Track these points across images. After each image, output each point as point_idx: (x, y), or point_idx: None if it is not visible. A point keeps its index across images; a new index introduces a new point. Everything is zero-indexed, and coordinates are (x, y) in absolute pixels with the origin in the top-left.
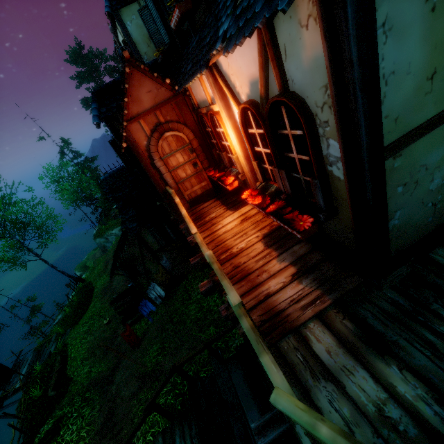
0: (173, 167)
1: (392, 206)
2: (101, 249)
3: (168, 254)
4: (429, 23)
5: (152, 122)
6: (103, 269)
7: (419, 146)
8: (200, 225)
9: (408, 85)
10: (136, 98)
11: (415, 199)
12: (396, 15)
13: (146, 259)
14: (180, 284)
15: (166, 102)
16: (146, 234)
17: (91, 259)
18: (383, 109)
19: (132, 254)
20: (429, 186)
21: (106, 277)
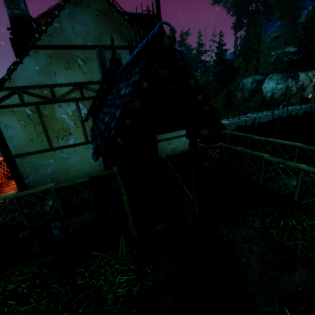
0: None
1: (26, 173)
2: None
3: None
4: (25, 128)
5: None
6: None
7: (34, 157)
8: None
9: (21, 140)
10: None
11: (39, 174)
12: (10, 125)
13: None
14: None
15: None
16: None
17: None
18: (11, 144)
19: None
20: (45, 171)
21: None
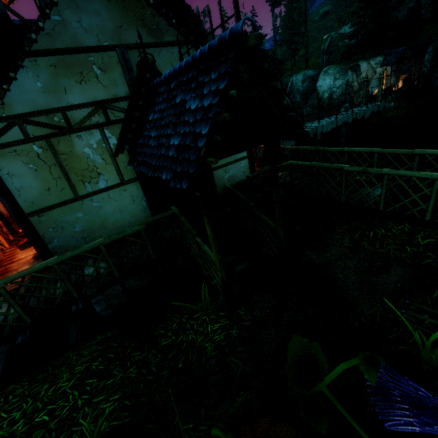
0: None
1: (49, 236)
2: None
3: None
4: (36, 174)
5: None
6: None
7: (55, 213)
8: (14, 243)
9: (34, 192)
10: None
11: (66, 234)
12: (14, 171)
13: None
14: None
15: None
16: None
17: None
18: (22, 199)
19: None
20: (74, 229)
21: None
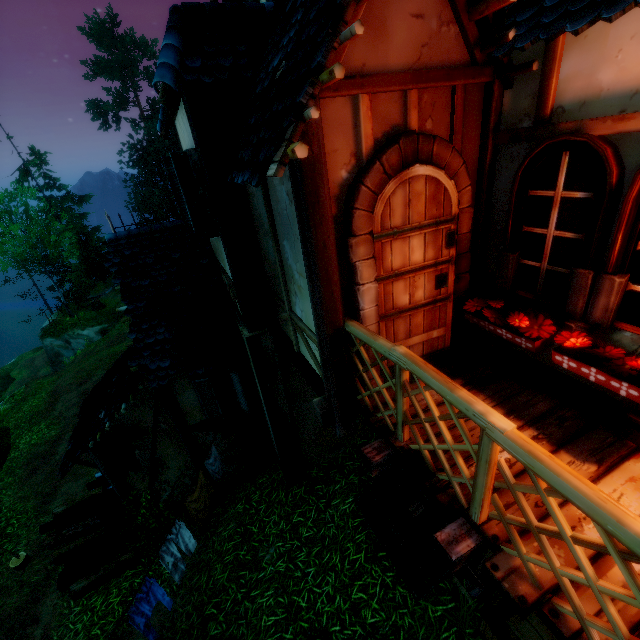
0: (390, 271)
1: None
2: (50, 358)
3: (217, 435)
4: None
5: (387, 118)
6: (44, 408)
7: None
8: None
9: None
10: (375, 16)
11: None
12: None
13: (161, 437)
14: (229, 509)
15: (450, 72)
16: (182, 388)
17: (24, 367)
18: None
19: (132, 423)
20: None
21: (46, 428)
